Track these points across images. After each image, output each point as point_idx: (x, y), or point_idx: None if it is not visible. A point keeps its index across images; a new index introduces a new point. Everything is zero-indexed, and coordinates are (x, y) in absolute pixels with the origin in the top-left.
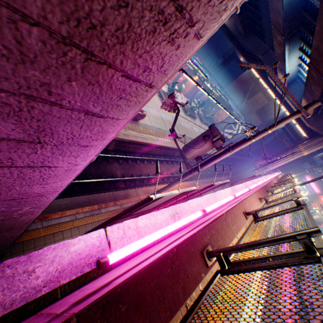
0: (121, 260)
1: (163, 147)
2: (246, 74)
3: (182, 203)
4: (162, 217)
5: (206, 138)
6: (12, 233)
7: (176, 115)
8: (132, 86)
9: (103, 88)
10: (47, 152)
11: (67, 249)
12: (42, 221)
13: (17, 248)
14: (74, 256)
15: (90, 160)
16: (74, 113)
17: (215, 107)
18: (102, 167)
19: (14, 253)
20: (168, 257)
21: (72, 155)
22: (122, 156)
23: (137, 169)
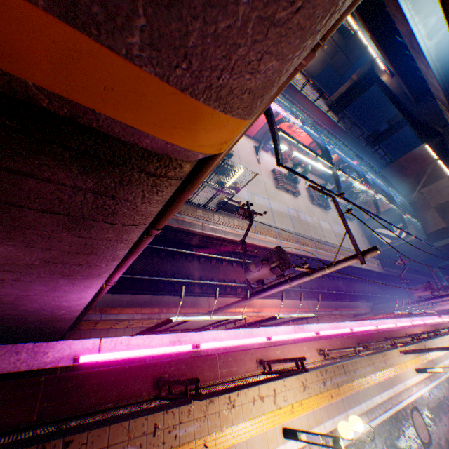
0: (109, 365)
1: (263, 247)
2: (422, 149)
3: (193, 332)
4: (159, 341)
5: (264, 261)
6: (62, 323)
7: (248, 226)
8: (89, 276)
9: (75, 278)
10: (62, 292)
11: (70, 345)
12: (102, 313)
13: (76, 334)
14: (73, 351)
15: (94, 292)
16: (67, 283)
17: (367, 194)
18: (178, 264)
19: (73, 338)
20: (117, 369)
21: (77, 293)
22: (205, 254)
23: (220, 272)
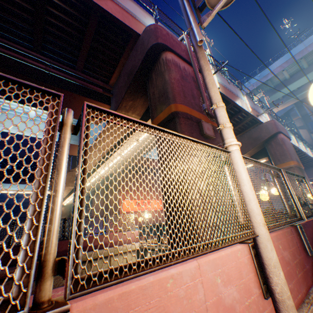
0: None
1: None
2: None
3: None
4: None
5: None
6: None
7: None
8: None
9: None
10: None
11: None
12: None
13: None
14: None
15: None
16: None
17: None
18: None
19: None
20: None
21: None
22: None
23: None
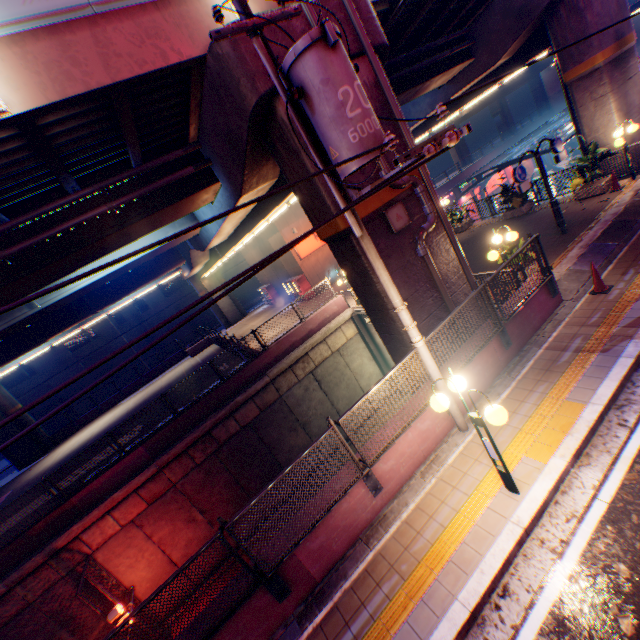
0: None
1: None
2: (545, 74)
3: None
4: None
5: None
6: None
7: None
8: None
9: None
10: None
11: None
12: None
13: None
14: None
15: None
16: None
17: None
18: None
19: None
20: None
21: None
22: None
23: None
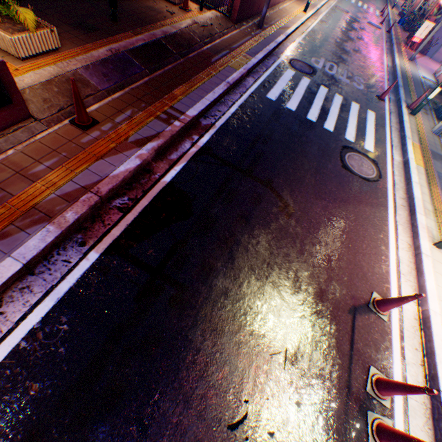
0: None
1: None
2: None
3: None
4: None
5: None
6: None
7: None
8: None
9: None
10: None
11: None
12: None
13: None
14: None
15: None
16: None
17: None
18: None
19: None
20: None
21: None
22: None
23: None
